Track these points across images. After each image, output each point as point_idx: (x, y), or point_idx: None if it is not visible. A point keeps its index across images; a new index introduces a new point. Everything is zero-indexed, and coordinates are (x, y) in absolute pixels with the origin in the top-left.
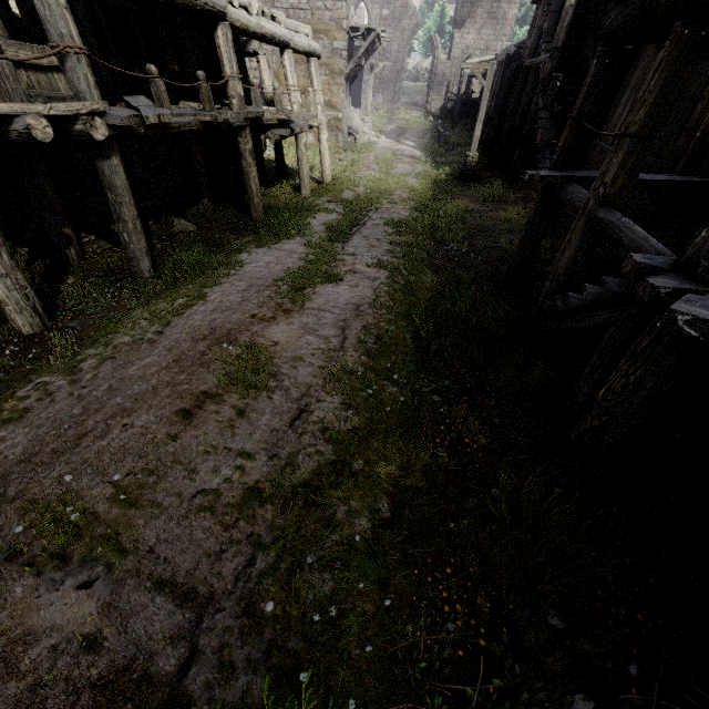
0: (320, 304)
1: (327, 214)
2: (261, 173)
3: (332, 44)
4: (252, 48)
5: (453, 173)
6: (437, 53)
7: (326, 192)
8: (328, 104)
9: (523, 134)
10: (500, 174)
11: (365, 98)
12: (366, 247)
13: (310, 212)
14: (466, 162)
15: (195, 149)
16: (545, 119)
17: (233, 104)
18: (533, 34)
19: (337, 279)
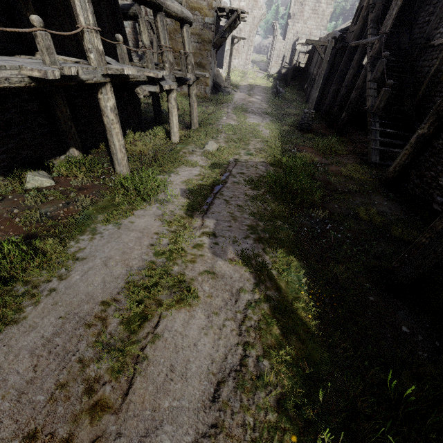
0: (158, 380)
1: (190, 167)
2: (138, 119)
3: (204, 19)
4: (132, 12)
5: (293, 124)
6: (276, 35)
7: (192, 139)
8: (199, 65)
9: (350, 98)
10: (326, 126)
11: (226, 62)
12: (227, 221)
13: (175, 165)
14: (305, 117)
15: (59, 100)
16: (374, 88)
17: (90, 58)
18: (358, 22)
19: (190, 298)
